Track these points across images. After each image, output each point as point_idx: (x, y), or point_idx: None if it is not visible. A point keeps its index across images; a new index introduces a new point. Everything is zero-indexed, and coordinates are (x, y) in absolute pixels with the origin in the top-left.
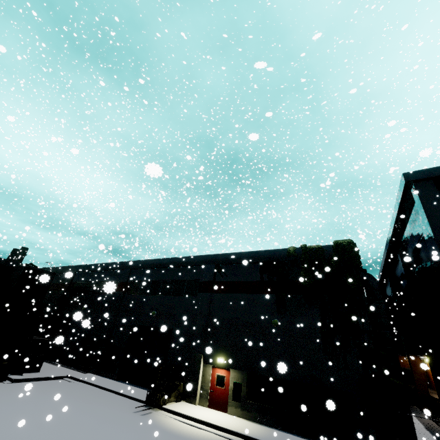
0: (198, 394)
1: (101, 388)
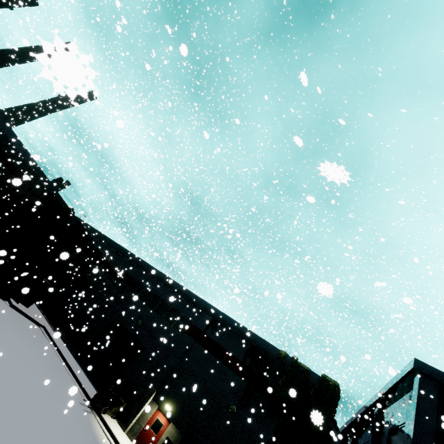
0: (132, 423)
1: (63, 358)
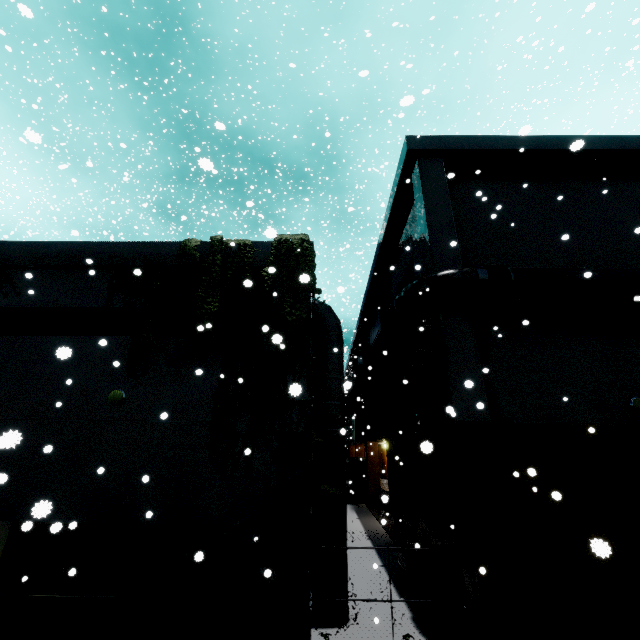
0: None
1: None
